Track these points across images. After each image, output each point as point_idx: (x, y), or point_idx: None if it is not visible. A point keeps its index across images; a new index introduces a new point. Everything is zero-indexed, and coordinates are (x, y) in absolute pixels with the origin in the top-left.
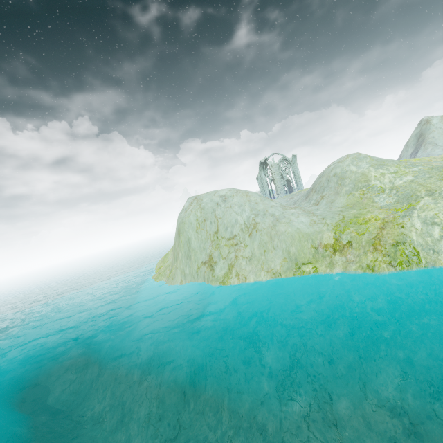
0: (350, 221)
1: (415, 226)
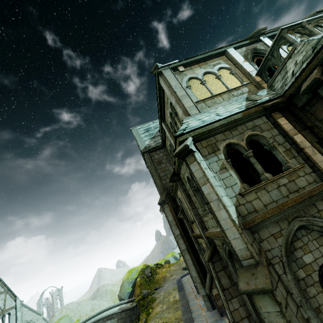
0: (115, 299)
1: None
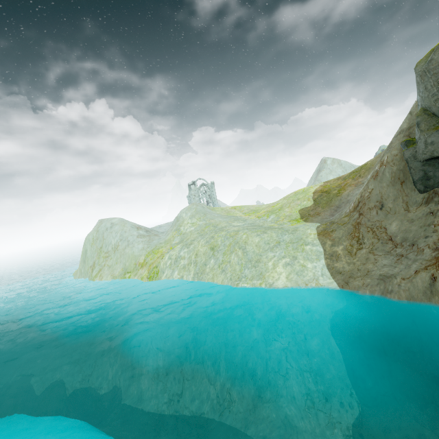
0: (154, 251)
1: (165, 259)
